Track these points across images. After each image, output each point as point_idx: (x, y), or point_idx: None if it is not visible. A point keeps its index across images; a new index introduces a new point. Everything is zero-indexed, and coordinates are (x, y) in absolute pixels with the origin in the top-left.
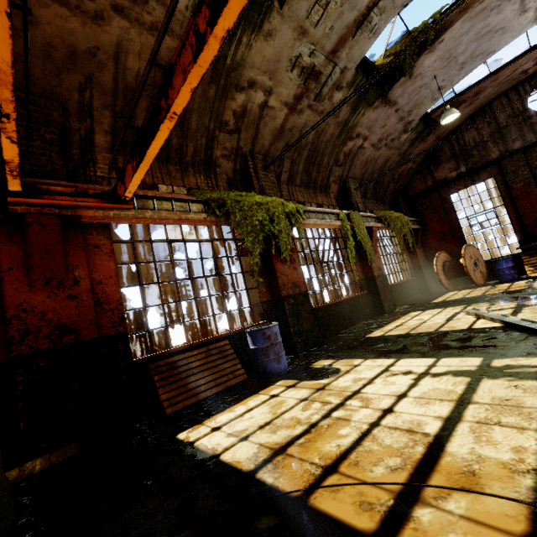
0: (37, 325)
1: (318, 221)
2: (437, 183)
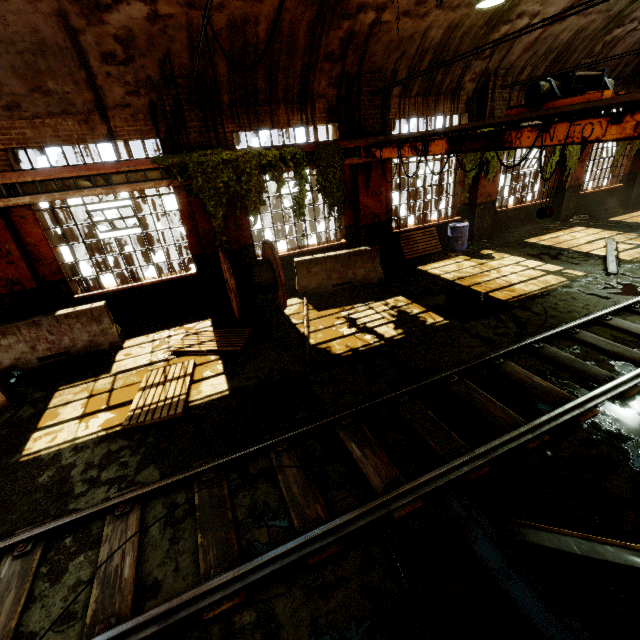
0: (368, 214)
1: None
2: None
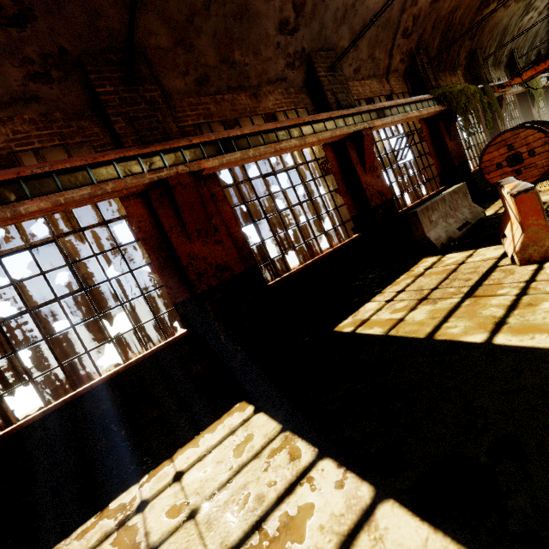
0: None
1: (543, 83)
2: None
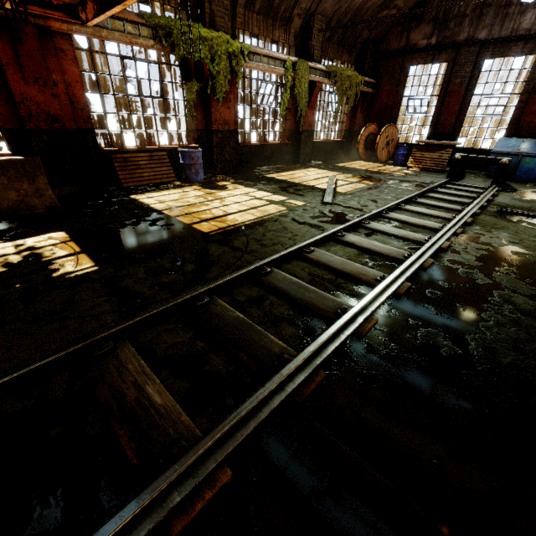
0: (36, 112)
1: (261, 66)
2: (408, 46)
